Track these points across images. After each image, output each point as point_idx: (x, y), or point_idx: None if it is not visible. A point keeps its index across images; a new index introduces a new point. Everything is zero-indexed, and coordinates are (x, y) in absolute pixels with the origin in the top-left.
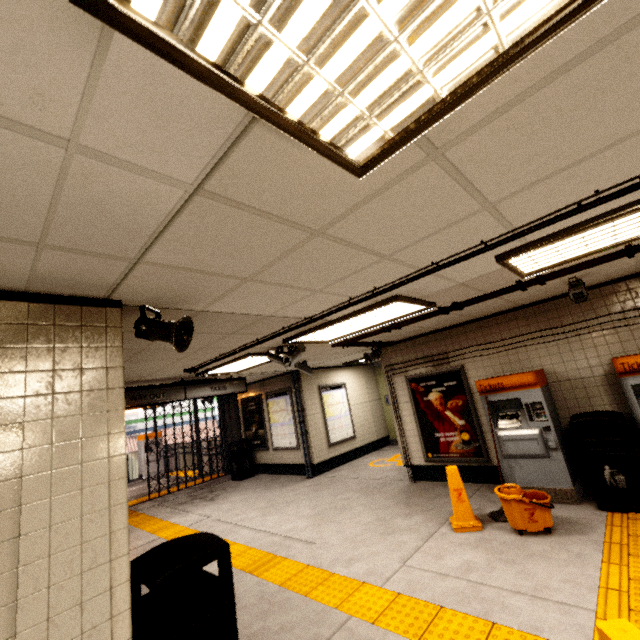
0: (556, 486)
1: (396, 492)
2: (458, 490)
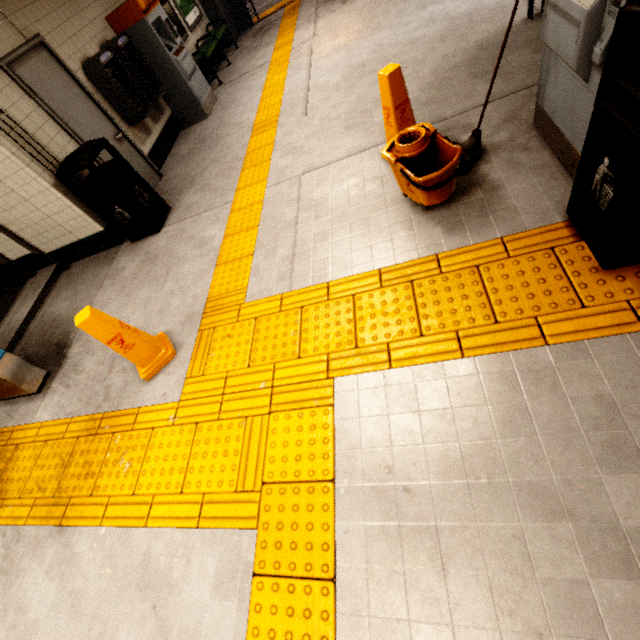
0: (570, 141)
1: (472, 43)
2: (387, 110)
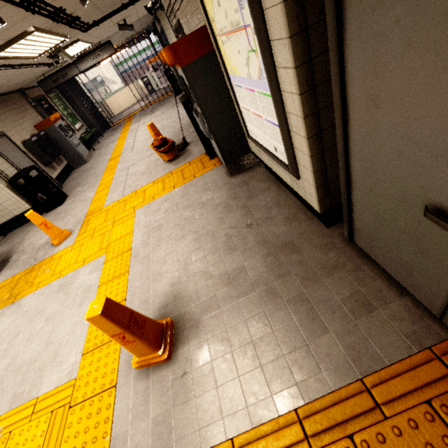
0: None
1: None
2: (153, 136)
